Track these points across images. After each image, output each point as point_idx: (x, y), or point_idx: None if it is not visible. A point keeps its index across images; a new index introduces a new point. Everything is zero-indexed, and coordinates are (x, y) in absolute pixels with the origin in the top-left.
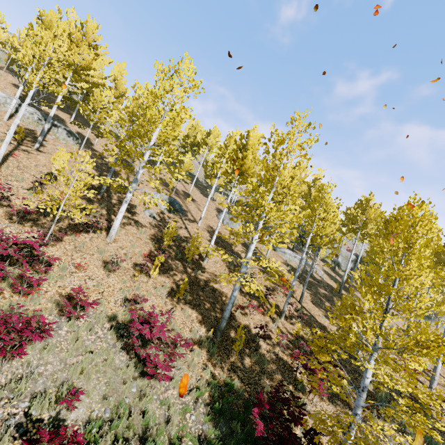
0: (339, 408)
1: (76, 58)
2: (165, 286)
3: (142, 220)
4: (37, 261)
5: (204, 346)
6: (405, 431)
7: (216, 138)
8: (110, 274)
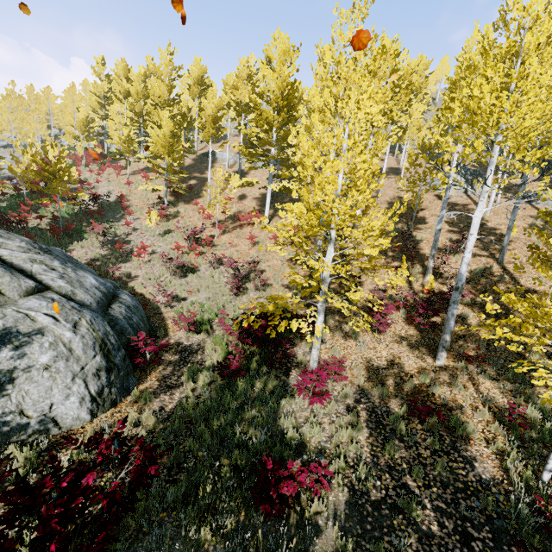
0: (416, 353)
1: (240, 99)
2: (289, 254)
3: None
4: (212, 244)
5: (293, 289)
6: (533, 402)
7: (426, 71)
8: (251, 248)
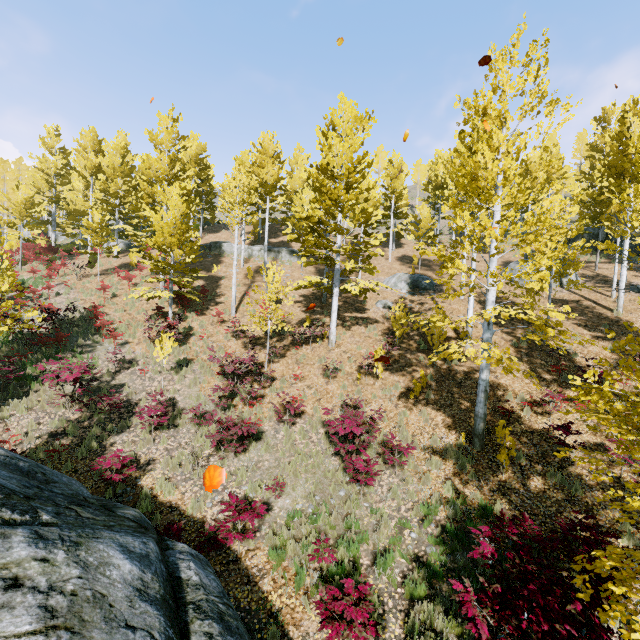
0: None
1: (265, 179)
2: (397, 386)
3: (372, 315)
4: (263, 378)
5: (449, 457)
6: None
7: None
8: (329, 381)
